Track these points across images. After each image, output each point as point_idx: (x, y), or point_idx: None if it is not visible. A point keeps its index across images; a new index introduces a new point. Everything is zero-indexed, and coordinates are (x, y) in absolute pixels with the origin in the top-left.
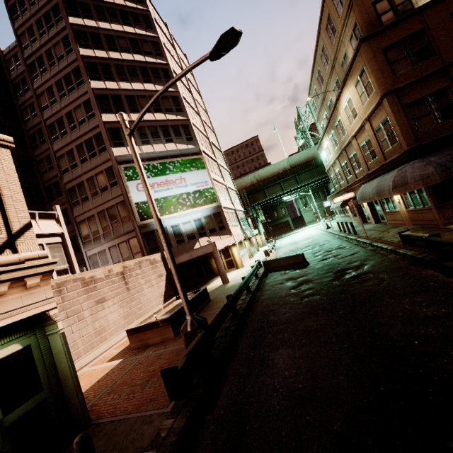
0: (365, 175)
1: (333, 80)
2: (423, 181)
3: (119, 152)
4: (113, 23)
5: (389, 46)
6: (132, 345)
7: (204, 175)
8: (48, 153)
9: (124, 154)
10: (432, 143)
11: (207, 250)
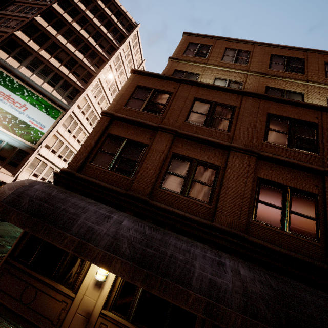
0: None
1: None
2: None
3: None
4: (97, 19)
5: (143, 86)
6: None
7: (48, 121)
8: None
9: (0, 57)
10: (83, 181)
11: None
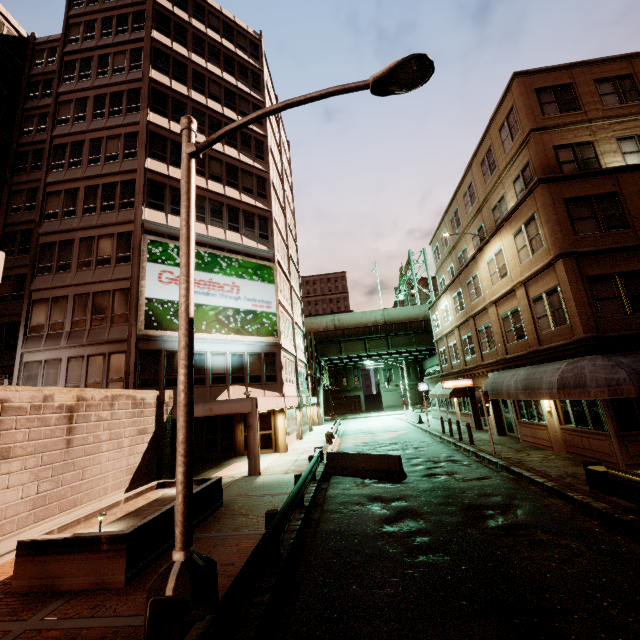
0: (499, 360)
1: (474, 226)
2: (610, 389)
3: (153, 217)
4: (211, 63)
5: (573, 198)
6: (16, 581)
7: (269, 291)
8: (36, 186)
9: (160, 222)
10: (619, 338)
11: (241, 407)
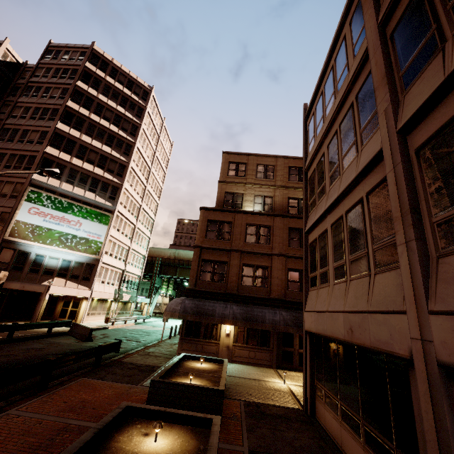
0: None
1: None
2: (172, 313)
3: (39, 177)
4: (111, 100)
5: (212, 220)
6: None
7: (102, 229)
8: None
9: (42, 181)
10: (201, 292)
11: (39, 289)
